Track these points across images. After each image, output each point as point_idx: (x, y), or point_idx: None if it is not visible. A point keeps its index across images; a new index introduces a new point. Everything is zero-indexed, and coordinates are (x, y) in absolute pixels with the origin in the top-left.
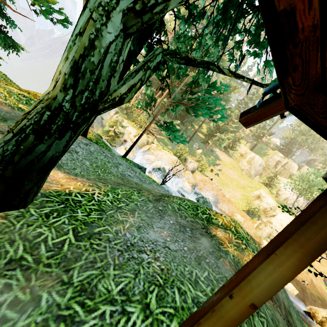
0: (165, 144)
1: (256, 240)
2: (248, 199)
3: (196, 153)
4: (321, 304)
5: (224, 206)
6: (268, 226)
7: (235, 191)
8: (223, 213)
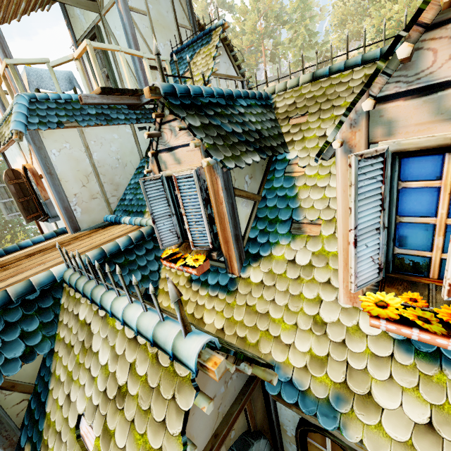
0: None
1: None
2: None
3: None
4: None
5: None
6: None
7: None
8: None
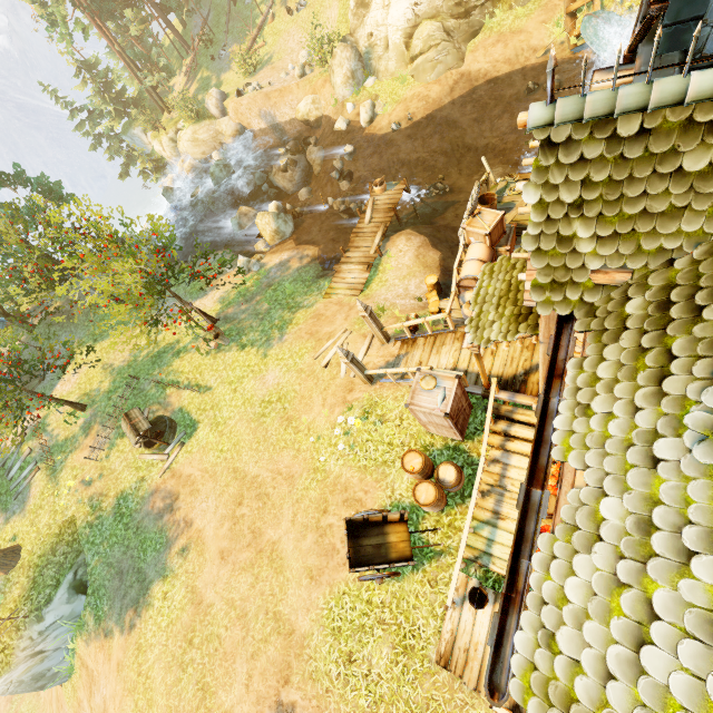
0: (207, 87)
1: (335, 121)
2: (344, 2)
3: (256, 6)
4: (478, 116)
5: (283, 113)
6: (334, 69)
7: (332, 7)
8: (293, 124)
